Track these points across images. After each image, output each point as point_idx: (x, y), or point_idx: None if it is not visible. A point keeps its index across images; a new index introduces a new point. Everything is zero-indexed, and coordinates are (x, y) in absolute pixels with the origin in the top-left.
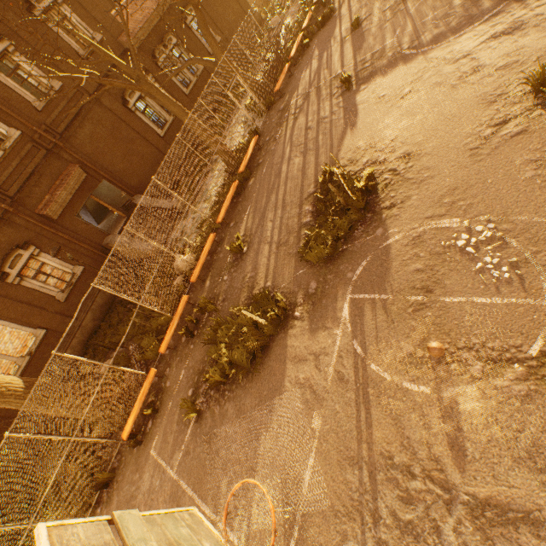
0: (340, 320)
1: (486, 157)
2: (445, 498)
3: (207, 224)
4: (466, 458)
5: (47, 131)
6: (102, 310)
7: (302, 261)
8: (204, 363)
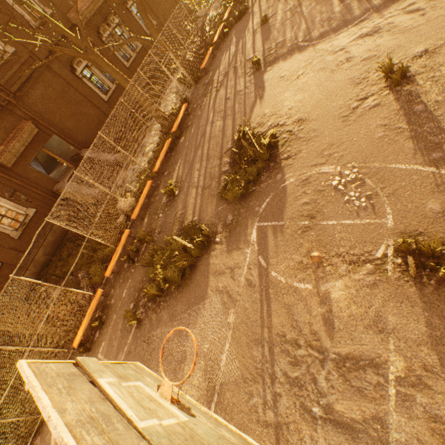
0: (250, 242)
1: (353, 122)
2: (320, 358)
3: (145, 174)
4: (334, 330)
5: (1, 90)
6: (53, 246)
7: (222, 200)
8: (143, 282)
